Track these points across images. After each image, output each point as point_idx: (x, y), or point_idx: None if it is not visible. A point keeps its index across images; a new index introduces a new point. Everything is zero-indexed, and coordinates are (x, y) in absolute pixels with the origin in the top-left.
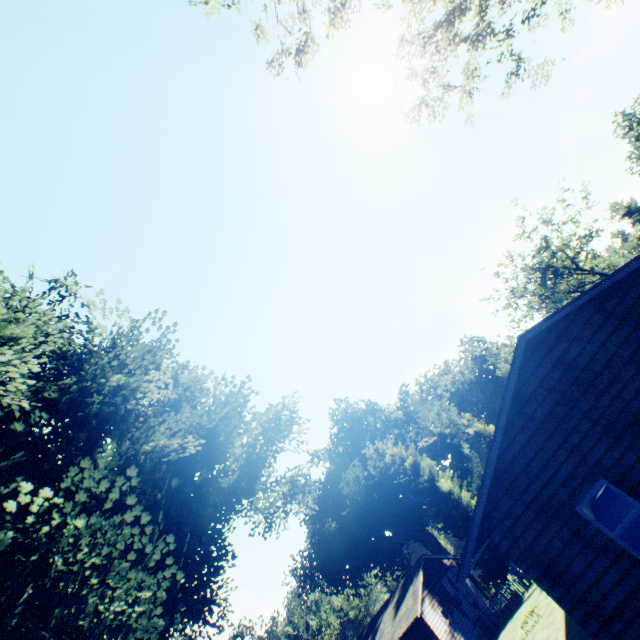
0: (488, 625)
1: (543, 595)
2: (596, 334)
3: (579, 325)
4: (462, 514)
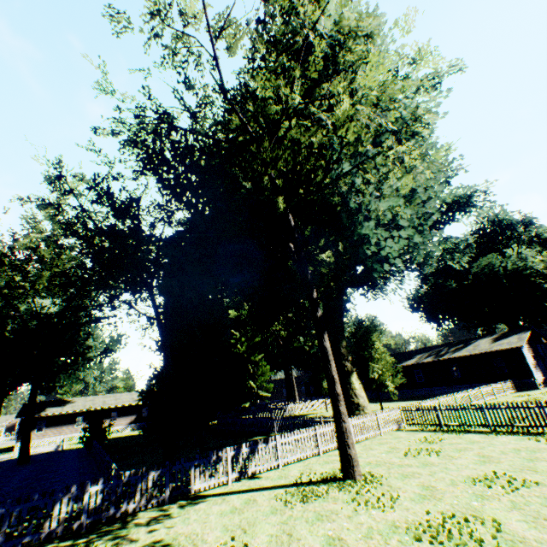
0: None
1: None
2: None
3: None
4: None
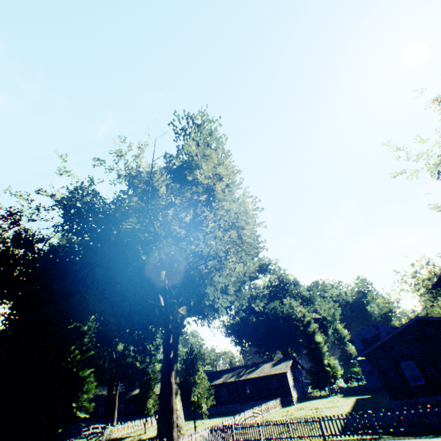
0: (306, 396)
1: (342, 398)
2: (440, 330)
3: (437, 324)
4: (318, 354)
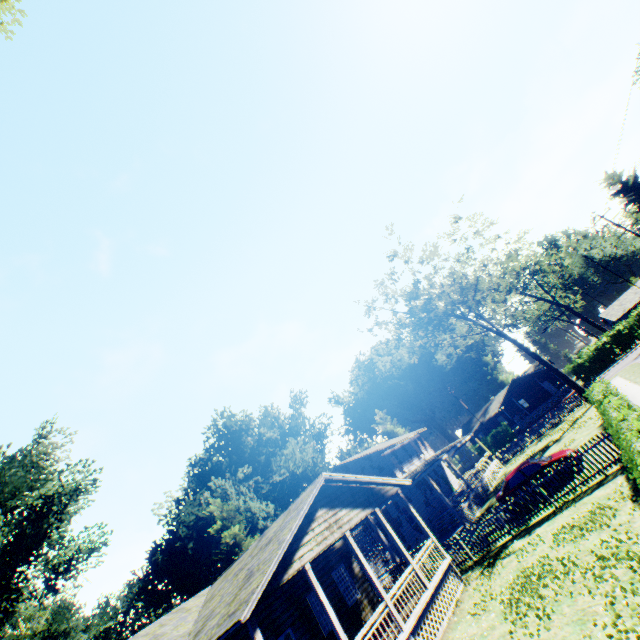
0: None
1: None
2: None
3: None
4: None
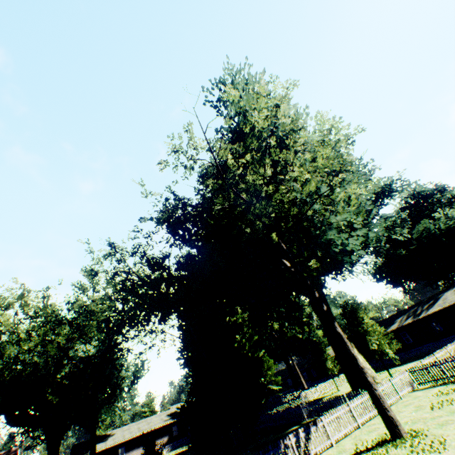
0: None
1: None
2: None
3: None
4: None
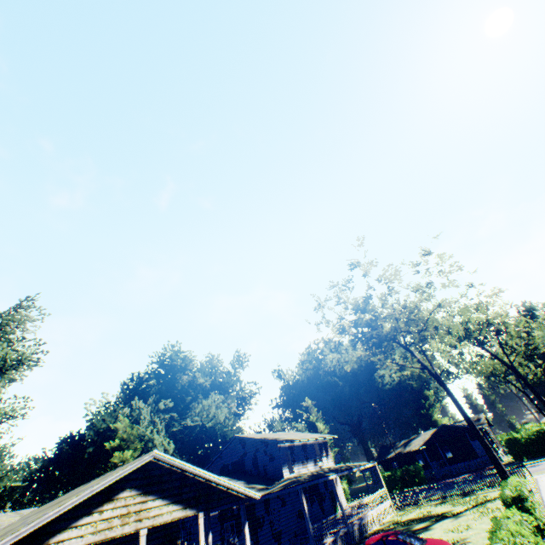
0: None
1: None
2: None
3: None
4: None
